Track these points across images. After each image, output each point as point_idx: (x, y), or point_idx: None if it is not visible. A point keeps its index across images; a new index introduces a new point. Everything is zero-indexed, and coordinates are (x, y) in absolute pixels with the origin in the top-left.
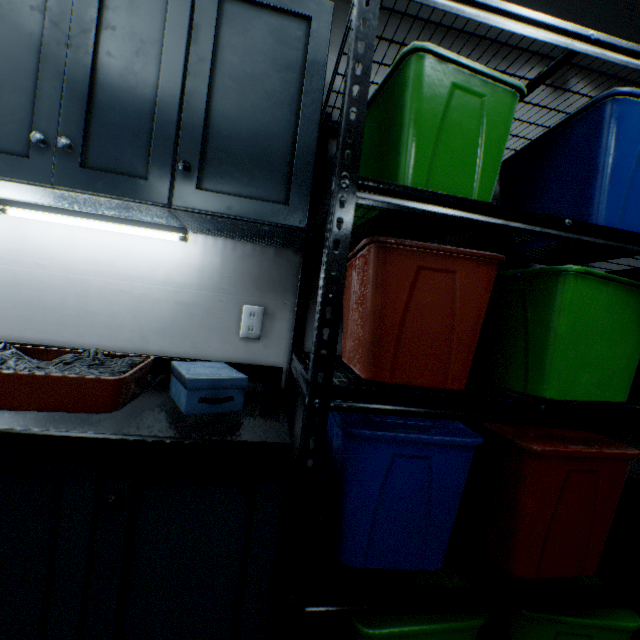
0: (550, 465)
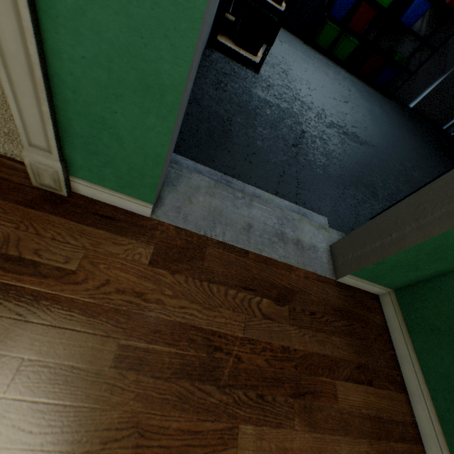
0: (364, 9)
